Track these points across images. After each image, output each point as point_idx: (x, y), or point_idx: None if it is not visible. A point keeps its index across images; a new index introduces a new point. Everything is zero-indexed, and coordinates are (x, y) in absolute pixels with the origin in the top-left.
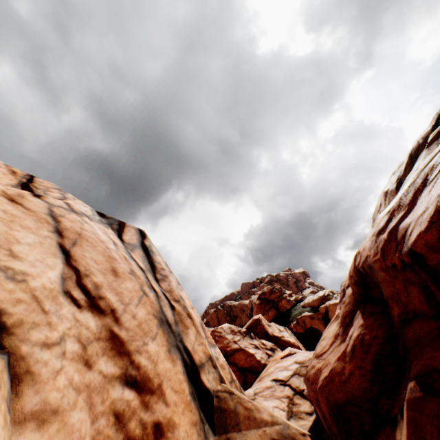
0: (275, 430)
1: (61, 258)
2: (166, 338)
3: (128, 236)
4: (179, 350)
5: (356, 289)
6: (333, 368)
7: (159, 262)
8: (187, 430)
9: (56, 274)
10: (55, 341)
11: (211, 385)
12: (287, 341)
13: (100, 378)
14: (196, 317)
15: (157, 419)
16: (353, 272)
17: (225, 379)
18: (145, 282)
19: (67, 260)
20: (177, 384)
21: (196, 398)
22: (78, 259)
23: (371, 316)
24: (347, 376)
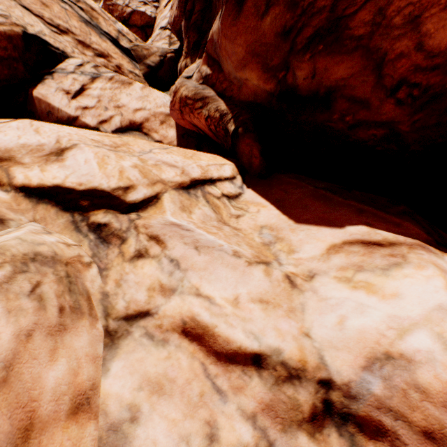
0: (160, 53)
1: (32, 15)
2: (95, 32)
3: None
4: (104, 36)
5: None
6: (175, 15)
7: None
8: (127, 66)
9: (42, 25)
10: (73, 51)
11: (127, 46)
12: None
13: (91, 58)
14: (95, 6)
15: (116, 65)
16: None
17: (132, 41)
18: (57, 0)
19: (32, 14)
20: (114, 51)
21: (124, 54)
22: (31, 9)
23: None
24: (179, 18)
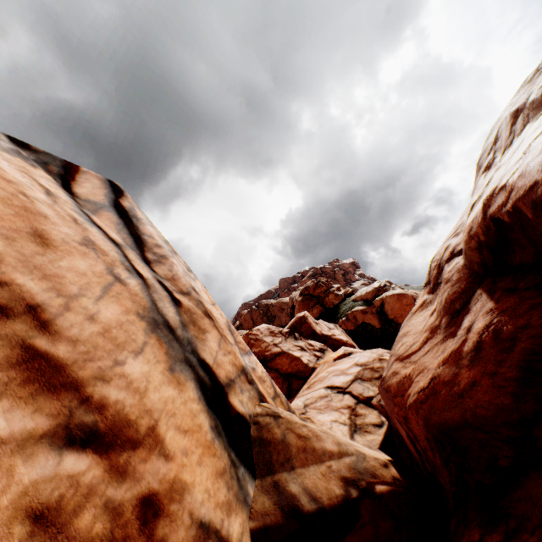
0: (345, 465)
1: None
2: (165, 350)
3: (85, 189)
4: (190, 367)
5: (477, 256)
6: (437, 375)
7: (151, 236)
8: (208, 488)
9: None
10: None
11: (246, 408)
12: (339, 340)
13: None
14: (221, 317)
15: (147, 488)
16: (478, 228)
17: (266, 396)
18: (119, 261)
19: None
20: (188, 420)
21: (222, 433)
22: None
23: (512, 295)
24: (465, 388)
